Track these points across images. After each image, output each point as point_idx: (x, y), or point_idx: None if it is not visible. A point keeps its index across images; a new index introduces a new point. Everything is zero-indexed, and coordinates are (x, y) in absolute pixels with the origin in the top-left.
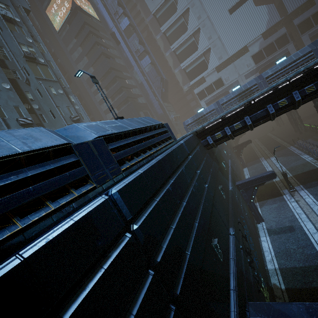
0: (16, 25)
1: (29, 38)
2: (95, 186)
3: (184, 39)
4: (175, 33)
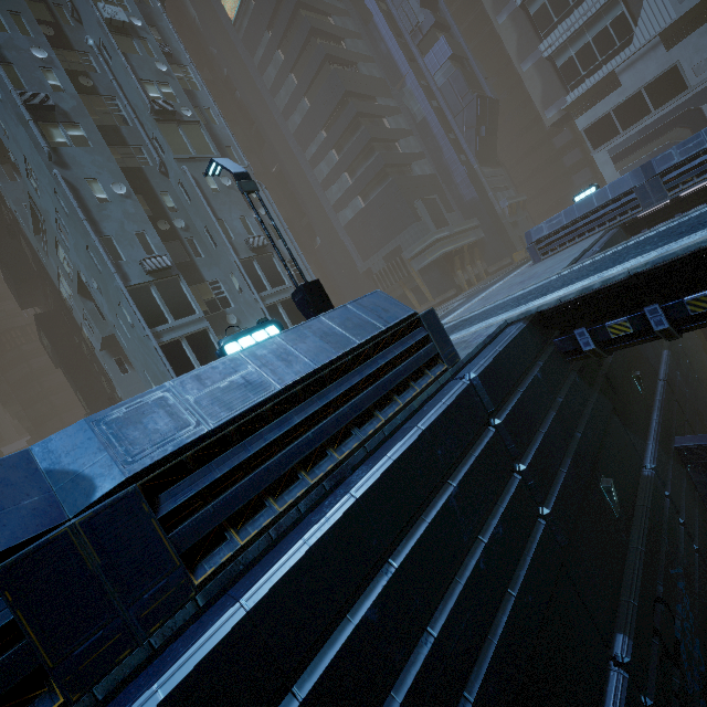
0: (135, 38)
1: (161, 63)
2: (65, 699)
3: None
4: None
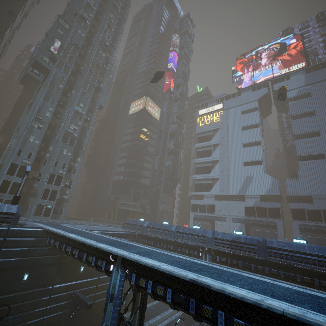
0: (79, 115)
1: (81, 122)
2: None
3: (205, 160)
4: (203, 152)
